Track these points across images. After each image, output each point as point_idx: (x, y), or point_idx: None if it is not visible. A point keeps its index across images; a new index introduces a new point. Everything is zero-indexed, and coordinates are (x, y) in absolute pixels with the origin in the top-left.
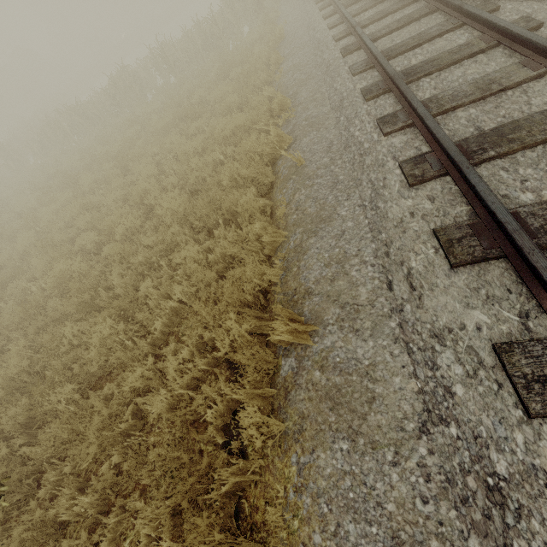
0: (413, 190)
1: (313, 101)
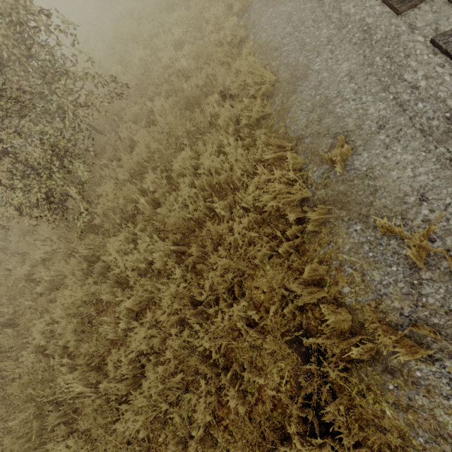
0: None
1: None
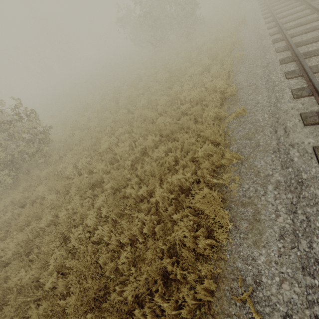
0: None
1: None
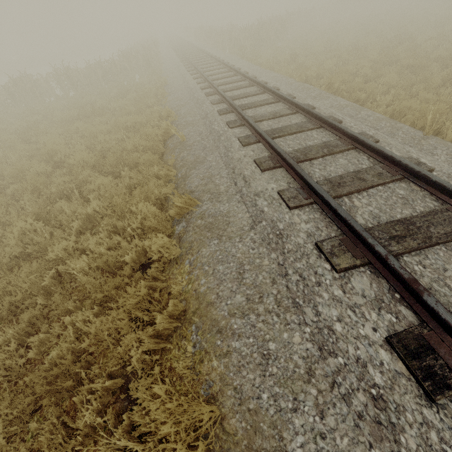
0: (245, 148)
1: (189, 114)
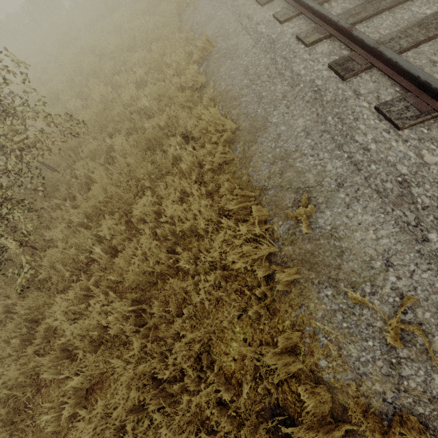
0: None
1: None
